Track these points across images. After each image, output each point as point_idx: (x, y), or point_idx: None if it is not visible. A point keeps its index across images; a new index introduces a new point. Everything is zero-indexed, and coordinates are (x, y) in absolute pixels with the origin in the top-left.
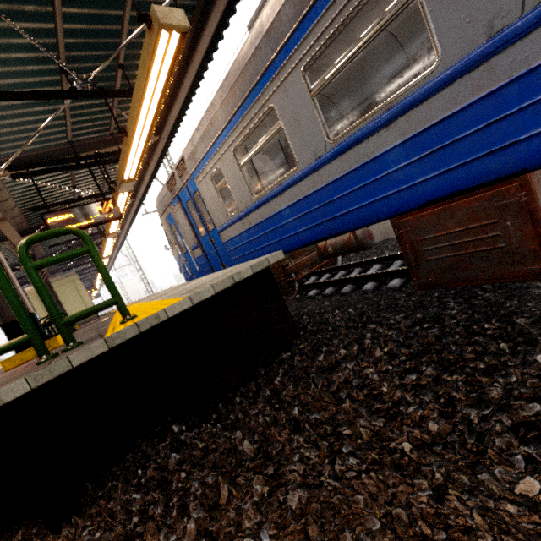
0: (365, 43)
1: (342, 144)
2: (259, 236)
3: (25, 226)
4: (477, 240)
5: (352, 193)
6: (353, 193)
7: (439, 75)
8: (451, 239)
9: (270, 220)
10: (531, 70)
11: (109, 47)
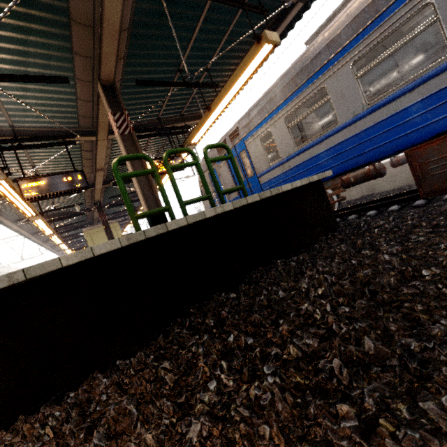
0: (400, 46)
1: (377, 105)
2: (296, 174)
3: (104, 178)
4: None
5: (380, 135)
6: (381, 135)
7: None
8: None
9: (308, 162)
10: None
11: (205, 58)
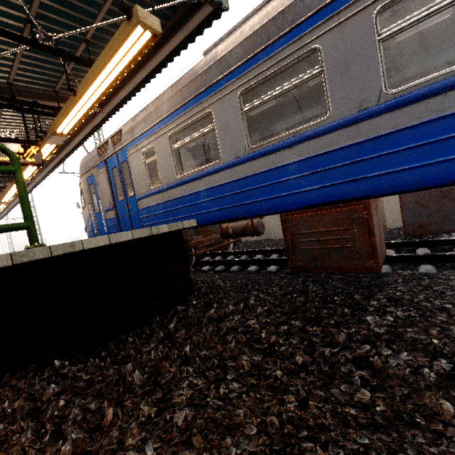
0: (286, 90)
1: (258, 151)
2: (175, 209)
3: None
4: (335, 239)
5: (258, 189)
6: (258, 189)
7: (328, 124)
8: (319, 236)
9: (188, 197)
10: (379, 136)
11: (81, 22)
